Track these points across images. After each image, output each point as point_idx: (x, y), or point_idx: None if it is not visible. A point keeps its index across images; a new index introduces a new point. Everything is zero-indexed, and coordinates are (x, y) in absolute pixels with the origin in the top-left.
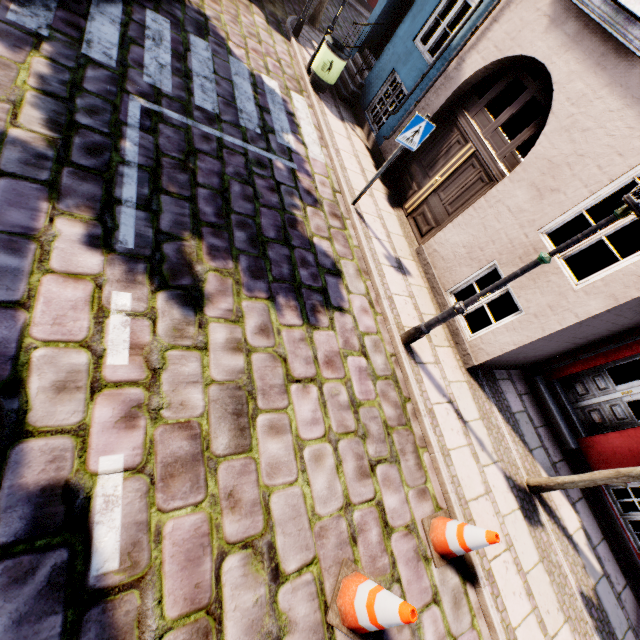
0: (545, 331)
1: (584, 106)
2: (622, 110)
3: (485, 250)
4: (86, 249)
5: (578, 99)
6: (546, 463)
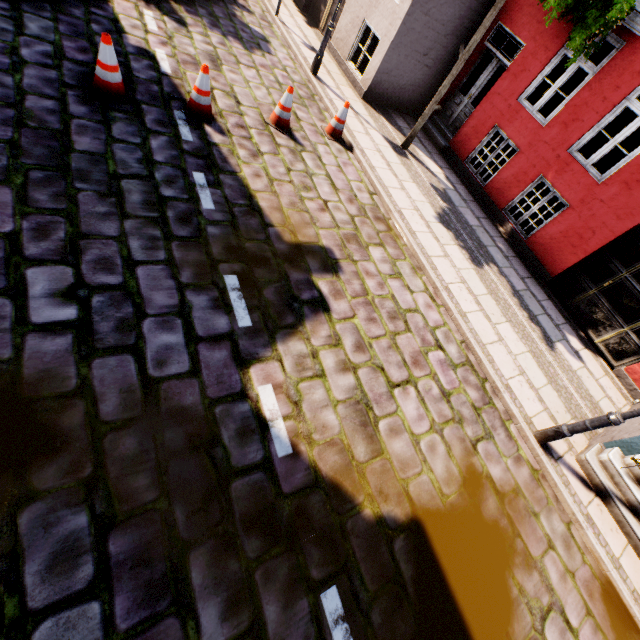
0: (390, 41)
1: None
2: None
3: (359, 16)
4: None
5: None
6: (422, 149)
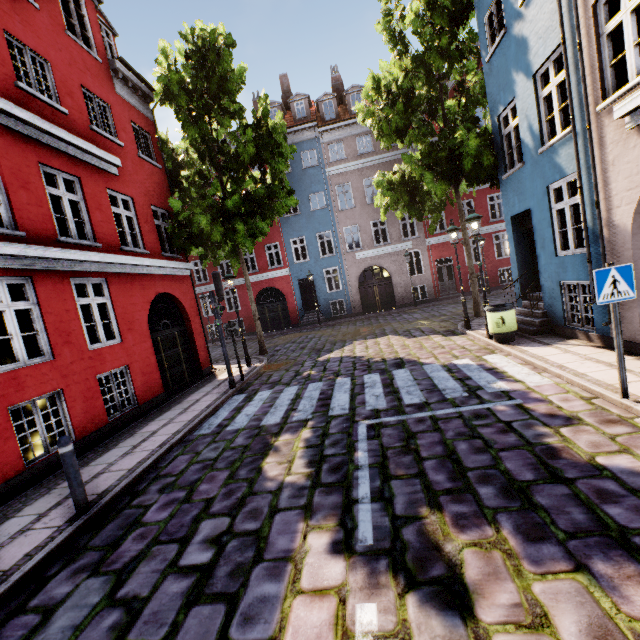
0: None
1: None
2: None
3: None
4: (330, 557)
5: None
6: None
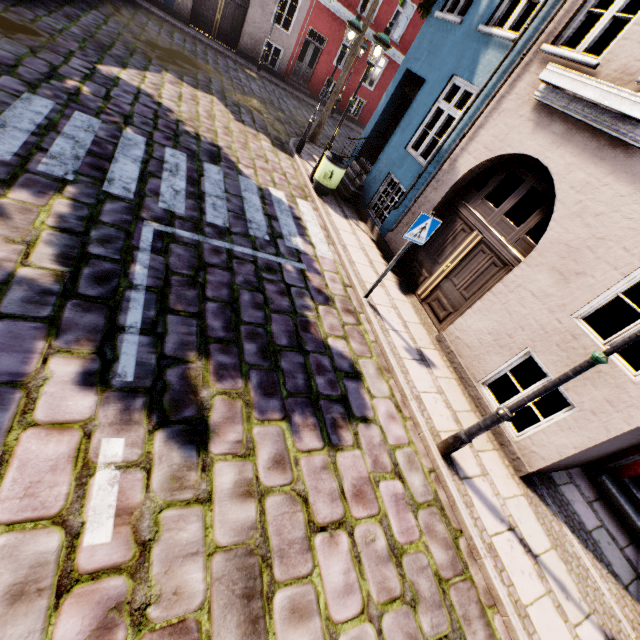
0: (610, 431)
1: (591, 193)
2: (634, 194)
3: (514, 337)
4: (79, 389)
5: (582, 187)
6: None
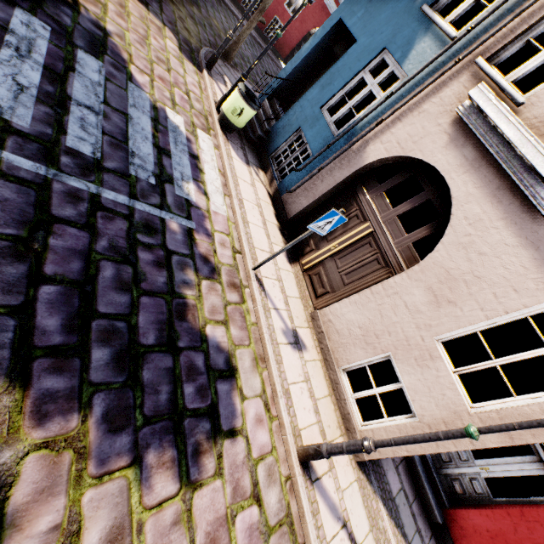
0: (439, 447)
1: (481, 230)
2: (517, 247)
3: (381, 338)
4: None
5: (475, 221)
6: None
